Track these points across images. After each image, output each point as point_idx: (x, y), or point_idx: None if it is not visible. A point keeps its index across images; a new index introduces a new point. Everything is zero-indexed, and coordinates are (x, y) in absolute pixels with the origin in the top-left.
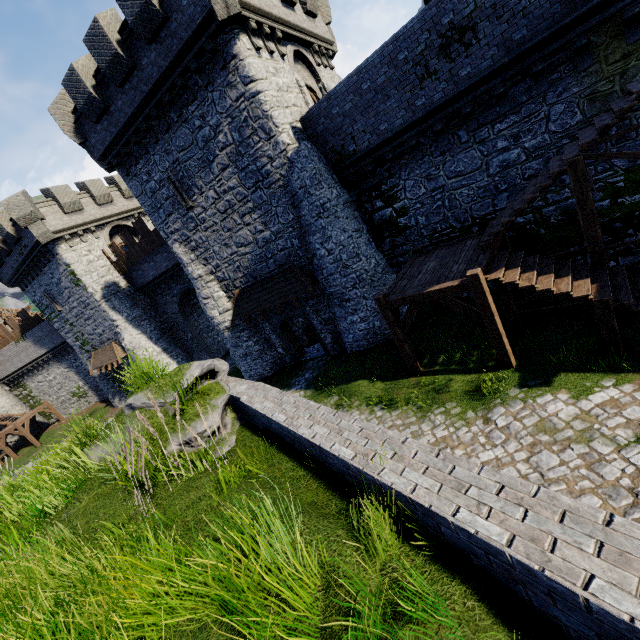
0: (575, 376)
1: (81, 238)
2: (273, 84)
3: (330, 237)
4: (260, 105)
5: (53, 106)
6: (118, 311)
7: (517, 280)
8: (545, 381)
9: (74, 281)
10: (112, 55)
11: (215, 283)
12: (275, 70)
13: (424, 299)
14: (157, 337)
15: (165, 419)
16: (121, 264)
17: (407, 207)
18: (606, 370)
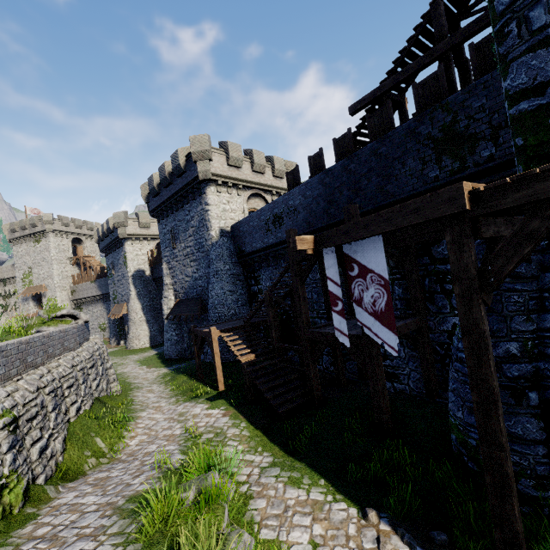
0: (223, 402)
1: (140, 241)
2: (220, 208)
3: (215, 289)
4: (208, 215)
5: (143, 185)
6: (135, 286)
7: (226, 340)
8: (214, 399)
9: (124, 261)
10: (164, 176)
11: (172, 291)
12: (228, 202)
13: (201, 334)
14: (148, 310)
15: (41, 322)
16: (151, 262)
17: (262, 289)
18: (232, 404)
